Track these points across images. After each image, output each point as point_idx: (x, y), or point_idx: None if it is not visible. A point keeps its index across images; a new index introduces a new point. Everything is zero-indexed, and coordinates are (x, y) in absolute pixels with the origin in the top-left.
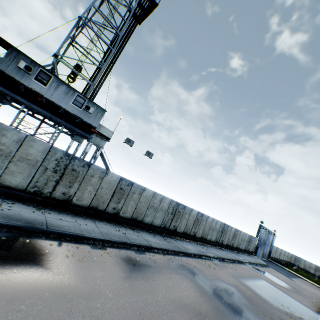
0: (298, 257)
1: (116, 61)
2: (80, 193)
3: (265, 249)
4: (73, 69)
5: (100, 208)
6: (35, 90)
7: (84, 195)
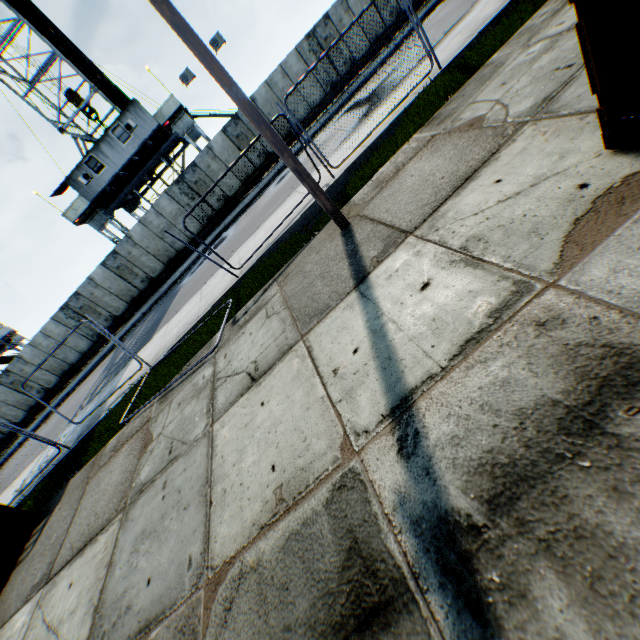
0: None
1: (41, 15)
2: (224, 186)
3: None
4: (76, 114)
5: (250, 173)
6: (111, 179)
7: (228, 183)
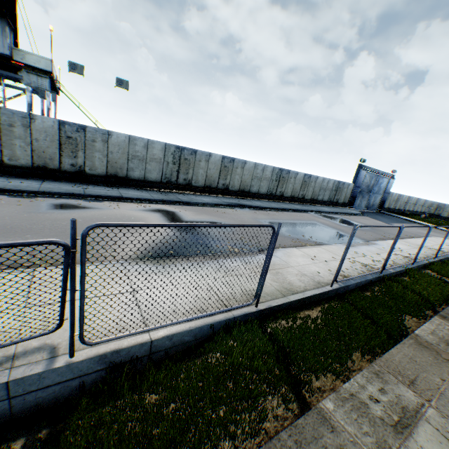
0: (442, 204)
1: None
2: (10, 151)
3: (373, 198)
4: None
5: (51, 167)
6: None
7: (18, 153)
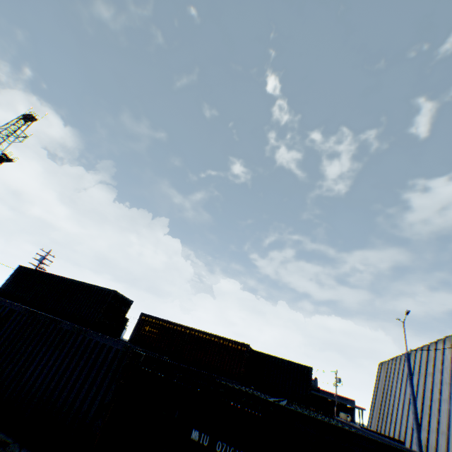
0: None
1: None
2: None
3: None
4: None
5: None
6: None
7: None
